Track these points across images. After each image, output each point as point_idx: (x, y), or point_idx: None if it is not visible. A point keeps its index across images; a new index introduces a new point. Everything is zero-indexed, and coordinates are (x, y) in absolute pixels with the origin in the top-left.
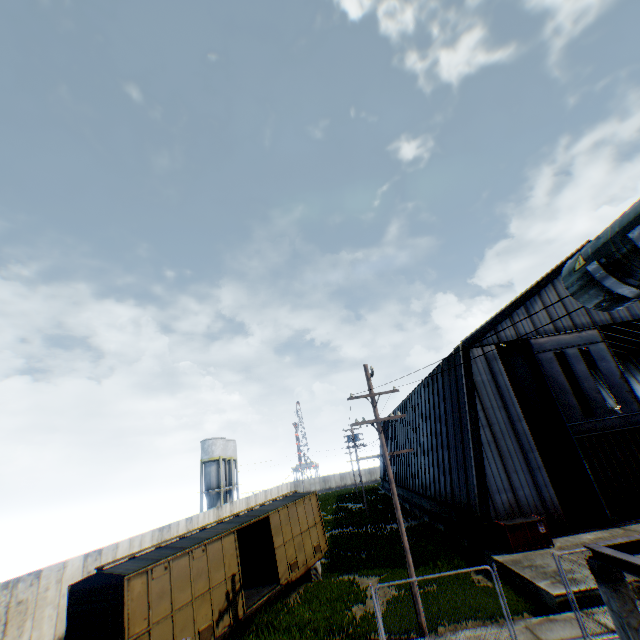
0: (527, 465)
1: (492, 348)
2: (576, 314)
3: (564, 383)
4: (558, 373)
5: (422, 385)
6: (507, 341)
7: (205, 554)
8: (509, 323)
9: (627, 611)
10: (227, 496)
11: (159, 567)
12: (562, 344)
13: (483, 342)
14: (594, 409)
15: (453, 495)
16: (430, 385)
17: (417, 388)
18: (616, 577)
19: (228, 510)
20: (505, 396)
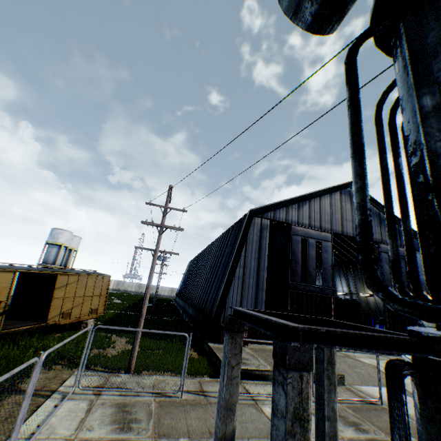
0: (256, 298)
1: (268, 221)
2: (325, 221)
3: (299, 258)
4: (299, 251)
5: (219, 237)
6: (279, 221)
7: None
8: (285, 210)
9: (234, 354)
10: None
11: None
12: (309, 235)
13: (264, 216)
14: (308, 278)
15: (205, 306)
16: (223, 237)
17: (216, 239)
18: (238, 330)
19: None
20: (262, 253)
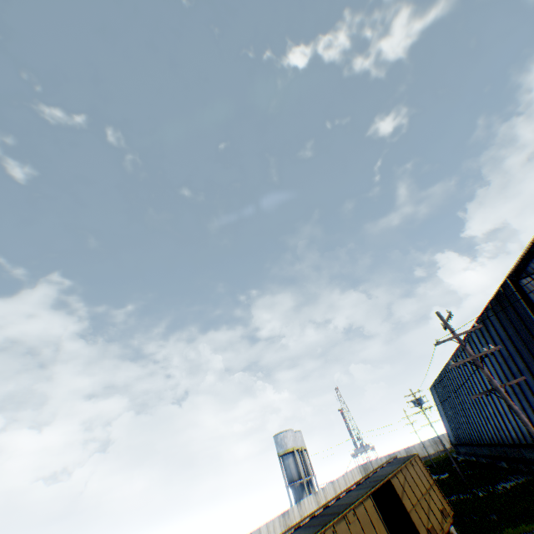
0: None
1: None
2: None
3: None
4: None
5: (471, 333)
6: None
7: (356, 518)
8: None
9: None
10: (309, 486)
11: (328, 531)
12: None
13: (528, 271)
14: None
15: None
16: (482, 329)
17: (466, 338)
18: None
19: (322, 495)
20: None
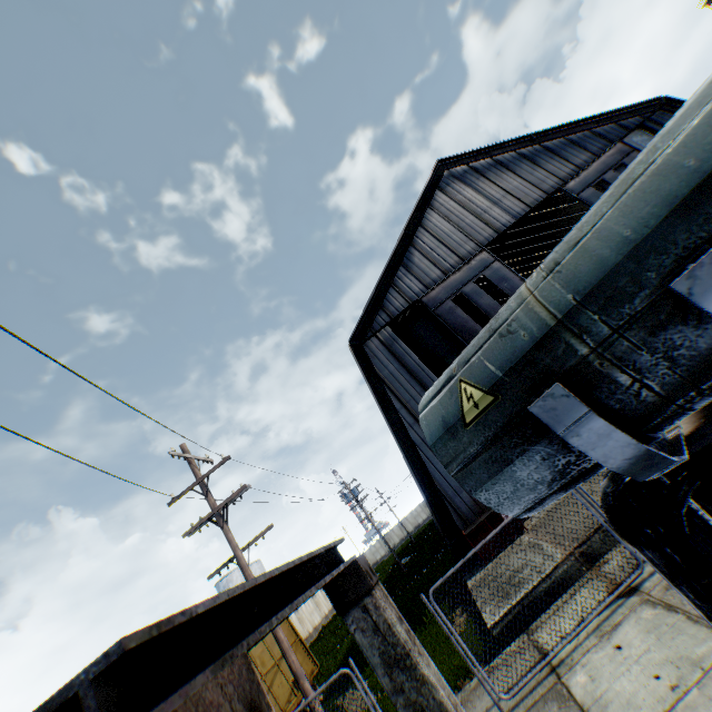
0: None
1: (387, 330)
2: (459, 245)
3: (476, 327)
4: (465, 320)
5: None
6: (399, 313)
7: None
8: (394, 292)
9: None
10: None
11: None
12: (457, 285)
13: (375, 328)
14: None
15: None
16: None
17: None
18: None
19: None
20: (421, 377)
